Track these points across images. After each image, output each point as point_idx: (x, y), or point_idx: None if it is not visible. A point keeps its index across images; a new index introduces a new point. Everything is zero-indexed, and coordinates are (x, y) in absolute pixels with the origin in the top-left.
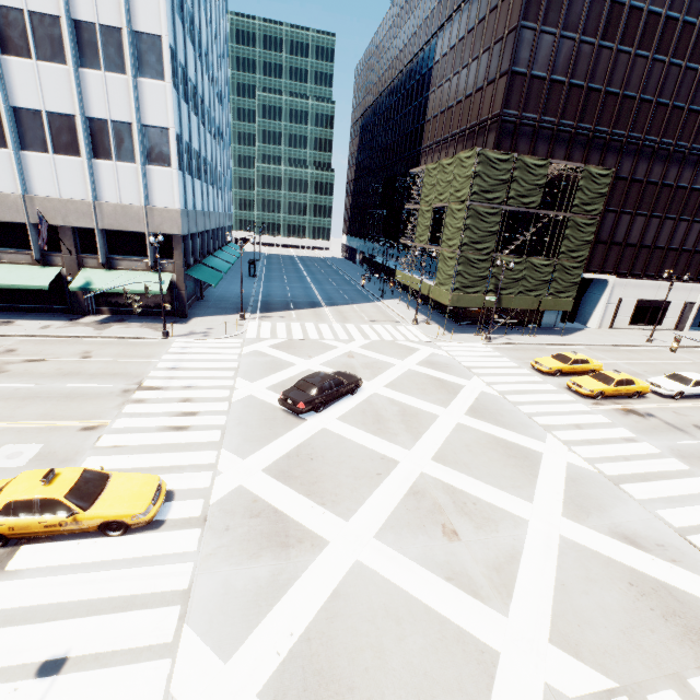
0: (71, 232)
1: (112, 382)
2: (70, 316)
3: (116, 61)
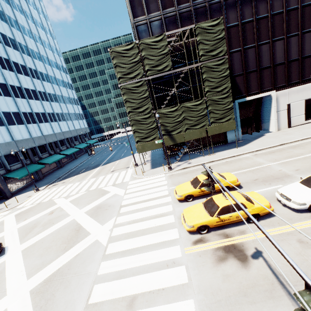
0: None
1: None
2: None
3: None
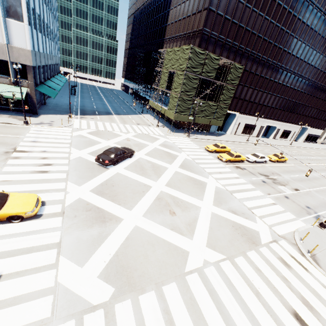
0: None
1: None
2: None
3: None
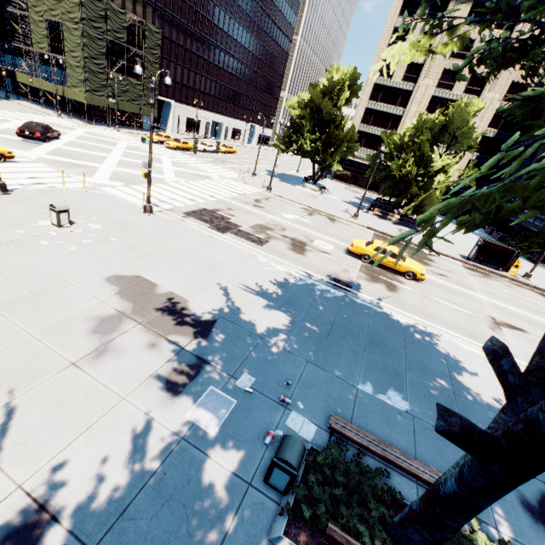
0: None
1: None
2: None
3: None
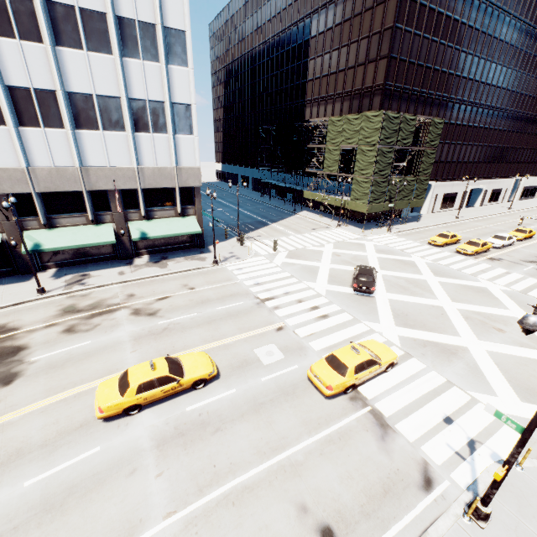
0: (119, 194)
1: (239, 300)
2: (122, 261)
3: (151, 52)
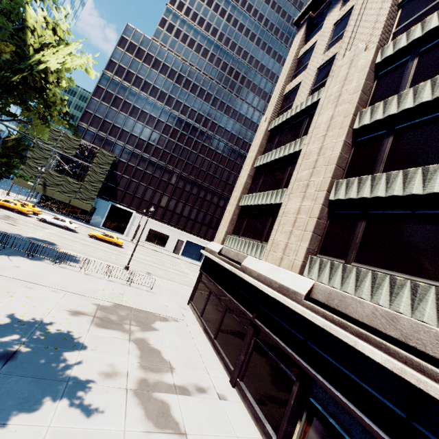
0: None
1: None
2: None
3: None
